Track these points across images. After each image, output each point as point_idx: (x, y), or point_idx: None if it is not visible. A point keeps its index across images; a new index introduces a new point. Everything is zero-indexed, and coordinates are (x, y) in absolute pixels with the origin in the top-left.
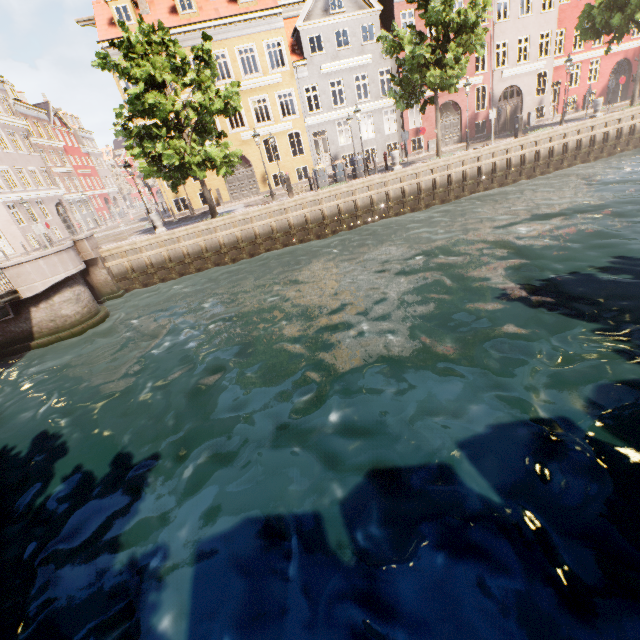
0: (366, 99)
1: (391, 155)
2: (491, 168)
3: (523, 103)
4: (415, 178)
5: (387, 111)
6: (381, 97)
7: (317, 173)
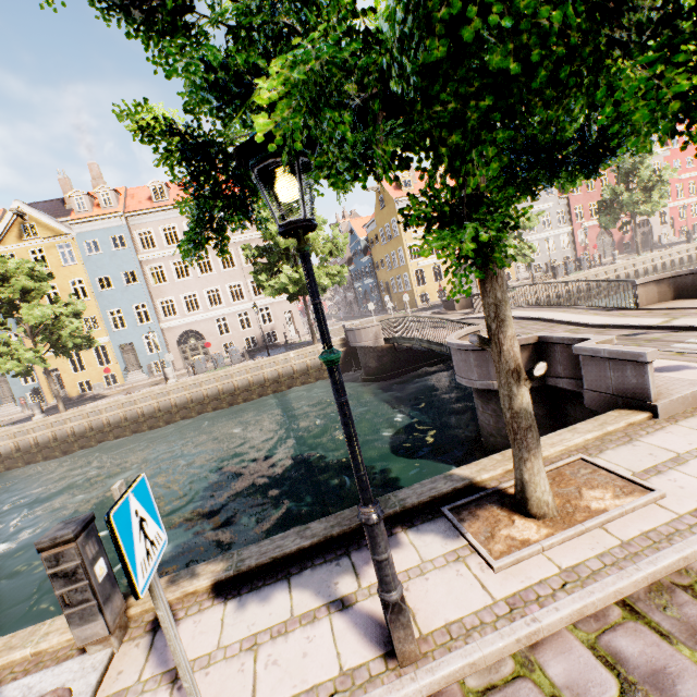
0: (548, 228)
1: (612, 254)
2: (678, 261)
3: (652, 230)
4: (632, 267)
5: (562, 236)
6: (558, 227)
7: (558, 267)
